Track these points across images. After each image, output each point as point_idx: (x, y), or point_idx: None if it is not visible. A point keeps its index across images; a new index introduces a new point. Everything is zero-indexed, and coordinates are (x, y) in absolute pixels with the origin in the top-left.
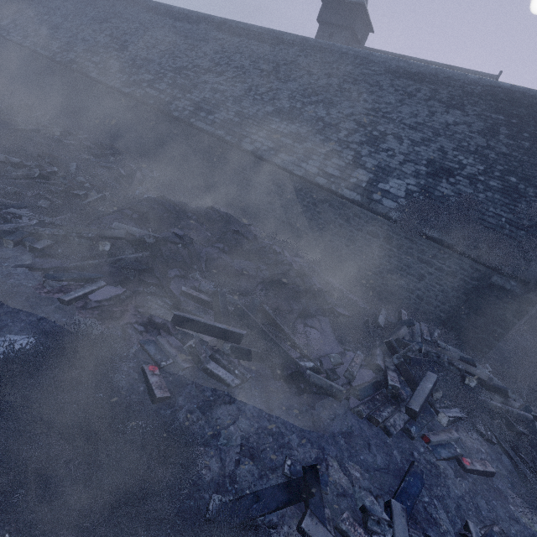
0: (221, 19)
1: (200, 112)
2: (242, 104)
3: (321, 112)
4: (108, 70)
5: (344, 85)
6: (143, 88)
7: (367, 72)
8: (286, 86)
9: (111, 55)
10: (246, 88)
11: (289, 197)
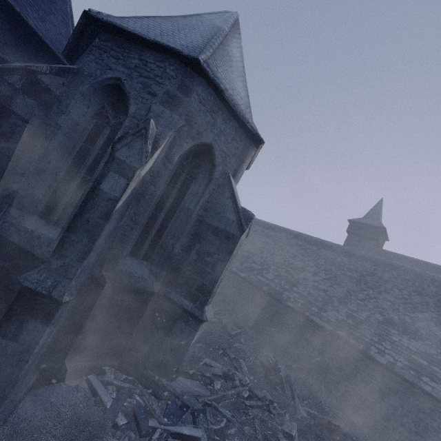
0: (298, 232)
1: (311, 306)
2: (349, 306)
3: (439, 332)
4: None
5: None
6: (255, 275)
7: None
8: (382, 296)
9: None
10: (344, 291)
11: None
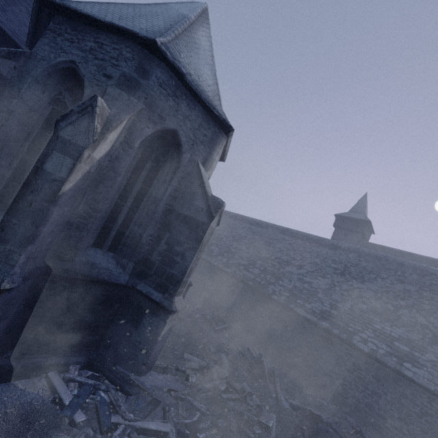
0: (284, 228)
1: (296, 298)
2: (333, 297)
3: (420, 319)
4: (211, 253)
5: (423, 292)
6: (241, 270)
7: (436, 283)
8: (365, 285)
9: (211, 243)
10: (329, 282)
11: (434, 422)
